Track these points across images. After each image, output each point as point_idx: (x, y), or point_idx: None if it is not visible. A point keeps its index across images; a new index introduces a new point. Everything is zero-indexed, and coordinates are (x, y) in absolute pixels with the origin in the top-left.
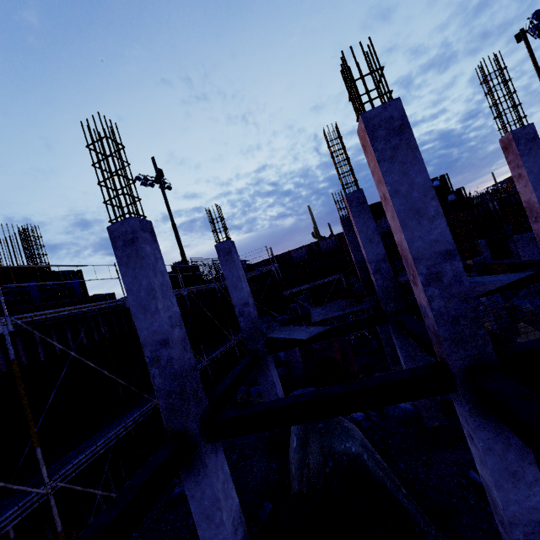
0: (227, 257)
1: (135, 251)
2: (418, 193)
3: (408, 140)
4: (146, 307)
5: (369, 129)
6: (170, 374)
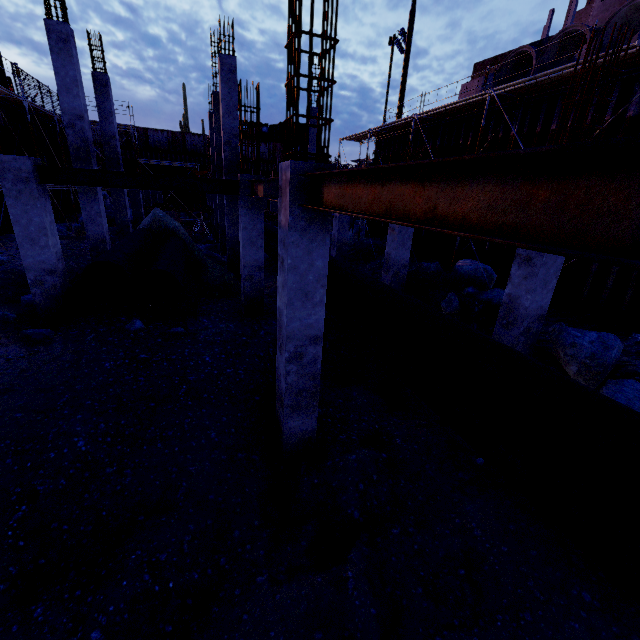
0: (103, 89)
1: (67, 48)
2: (232, 105)
3: (235, 79)
4: (70, 90)
5: (221, 63)
6: (81, 137)
